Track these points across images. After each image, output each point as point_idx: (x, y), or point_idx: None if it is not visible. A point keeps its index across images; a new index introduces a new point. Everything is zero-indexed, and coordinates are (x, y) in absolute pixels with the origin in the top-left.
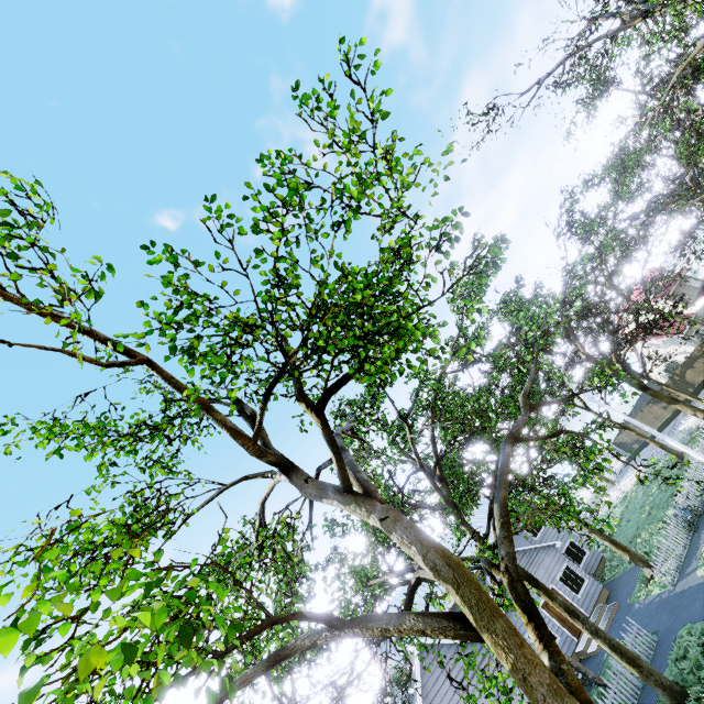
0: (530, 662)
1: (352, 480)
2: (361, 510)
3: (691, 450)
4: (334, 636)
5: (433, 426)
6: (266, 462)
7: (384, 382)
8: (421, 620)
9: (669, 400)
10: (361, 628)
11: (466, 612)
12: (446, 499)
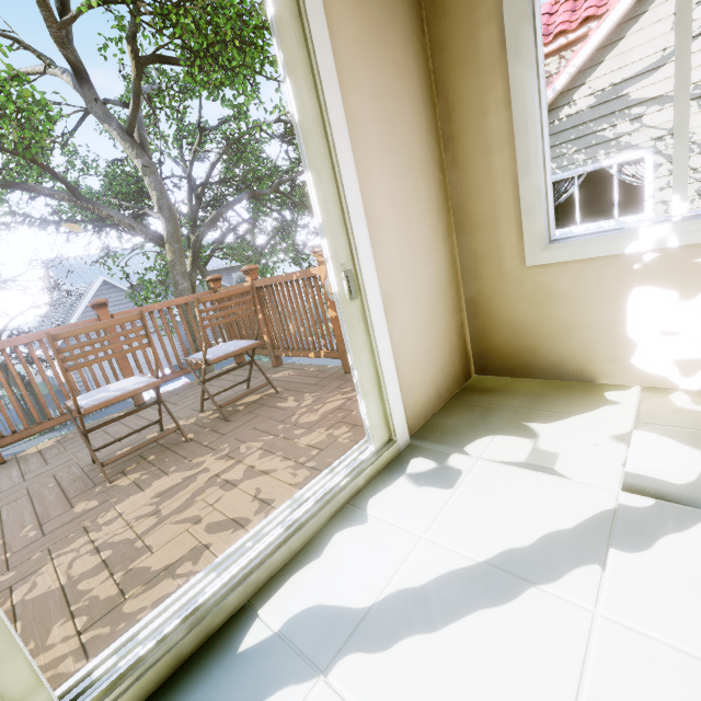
0: (181, 263)
1: (135, 131)
2: (133, 151)
3: None
4: (72, 200)
5: (220, 156)
6: (64, 55)
7: (200, 94)
8: (137, 224)
9: None
10: (94, 207)
11: (165, 233)
12: (192, 212)
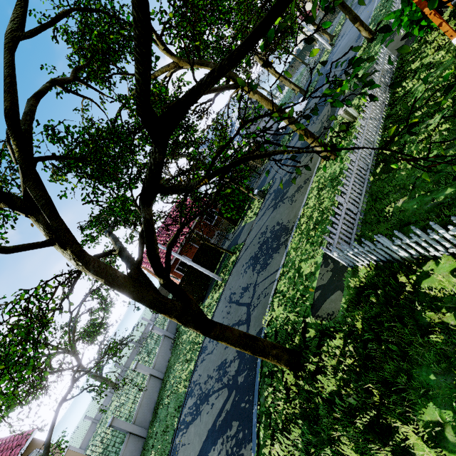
0: None
1: None
2: None
3: (318, 36)
4: None
5: None
6: None
7: None
8: None
9: (314, 24)
10: None
11: None
12: None
